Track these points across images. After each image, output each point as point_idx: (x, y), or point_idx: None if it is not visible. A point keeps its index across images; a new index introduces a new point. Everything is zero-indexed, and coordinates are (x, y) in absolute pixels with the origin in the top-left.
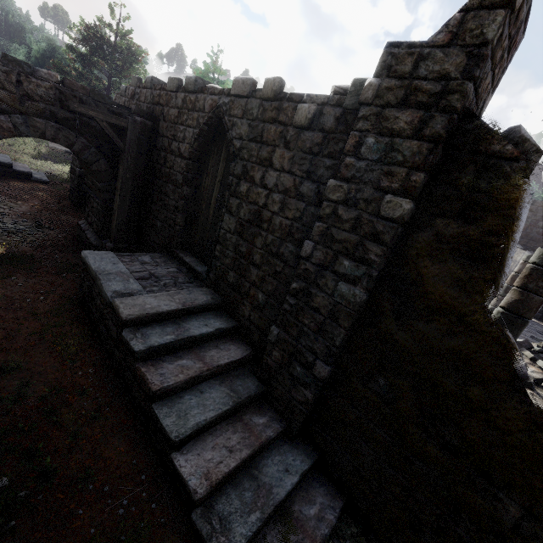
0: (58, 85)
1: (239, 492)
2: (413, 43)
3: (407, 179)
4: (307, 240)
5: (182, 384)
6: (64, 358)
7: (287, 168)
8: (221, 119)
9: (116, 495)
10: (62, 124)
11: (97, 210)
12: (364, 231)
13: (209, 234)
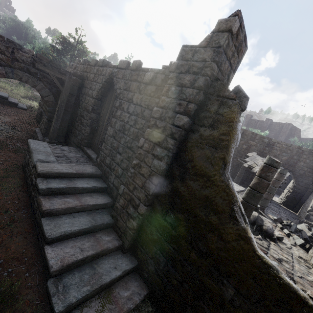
0: (33, 56)
1: (81, 274)
2: (192, 45)
3: (187, 107)
4: (142, 138)
5: (63, 210)
6: (2, 193)
7: (139, 103)
8: (113, 79)
9: (6, 267)
10: (32, 75)
11: (45, 122)
12: (167, 132)
13: (101, 138)
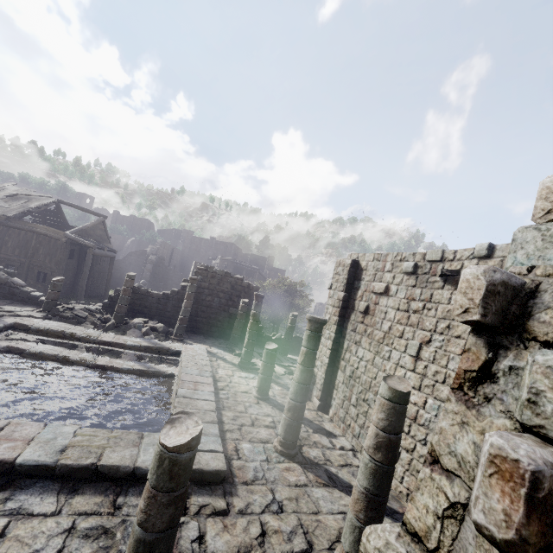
0: None
1: None
2: None
3: None
4: None
5: None
6: None
7: None
8: None
9: None
10: None
11: None
12: None
13: None
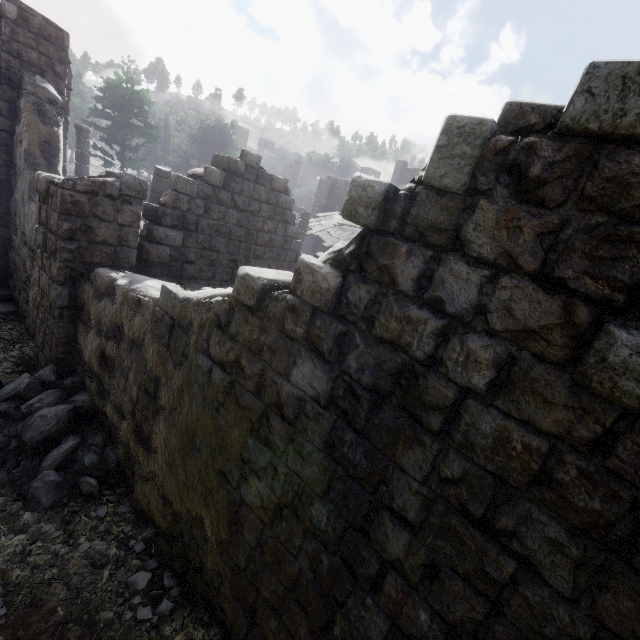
0: None
1: None
2: None
3: None
4: None
5: None
6: None
7: None
8: None
9: None
10: None
11: None
12: None
13: None
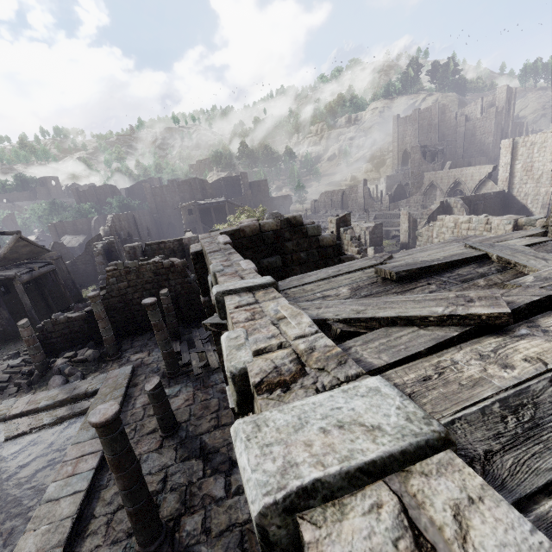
0: None
1: None
2: None
3: None
4: None
5: None
6: None
7: None
8: None
9: None
10: None
11: None
12: None
13: None
